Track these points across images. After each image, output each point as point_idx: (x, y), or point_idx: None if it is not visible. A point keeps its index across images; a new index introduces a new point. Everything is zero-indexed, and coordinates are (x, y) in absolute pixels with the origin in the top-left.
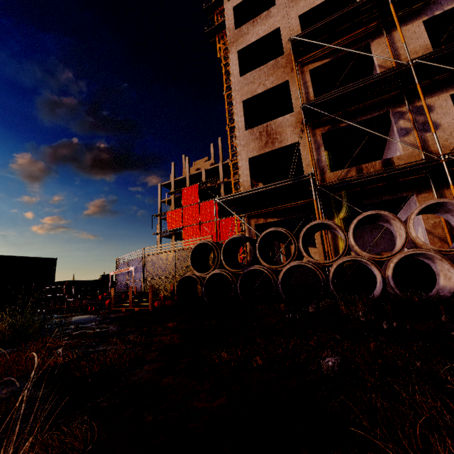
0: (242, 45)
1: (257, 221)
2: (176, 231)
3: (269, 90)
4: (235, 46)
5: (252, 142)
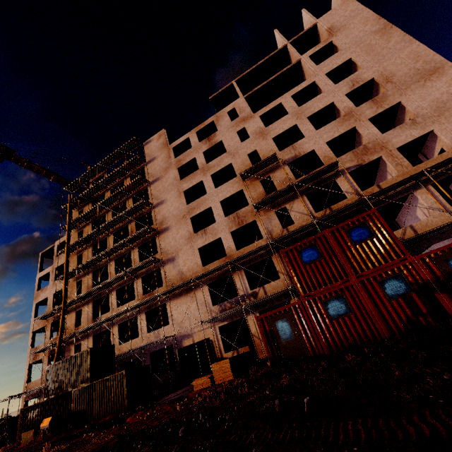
0: (37, 301)
1: (25, 399)
2: None
3: (41, 328)
4: (35, 300)
5: (31, 356)
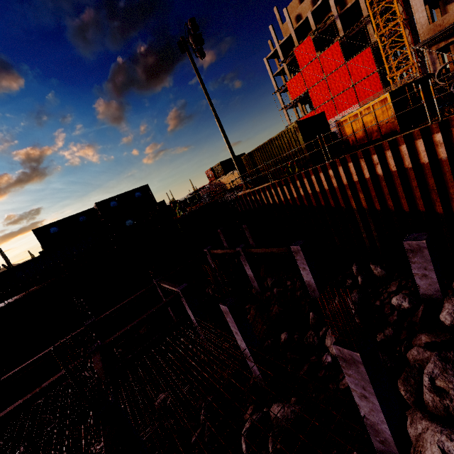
0: None
1: (437, 47)
2: (300, 98)
3: None
4: None
5: None
